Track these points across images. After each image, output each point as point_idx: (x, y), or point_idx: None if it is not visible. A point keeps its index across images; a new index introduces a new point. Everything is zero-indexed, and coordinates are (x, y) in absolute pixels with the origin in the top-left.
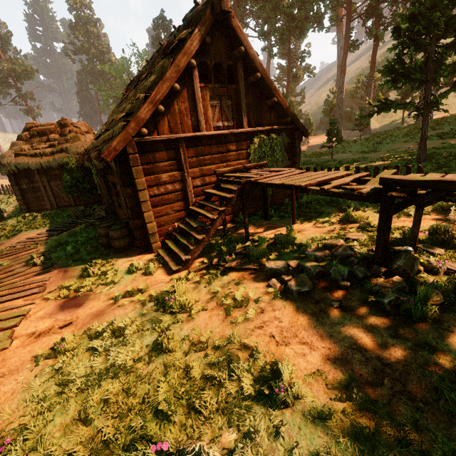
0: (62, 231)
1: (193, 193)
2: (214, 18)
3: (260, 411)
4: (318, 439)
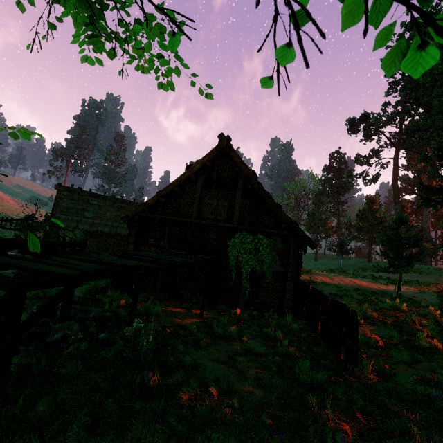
0: None
1: None
2: (217, 152)
3: None
4: None
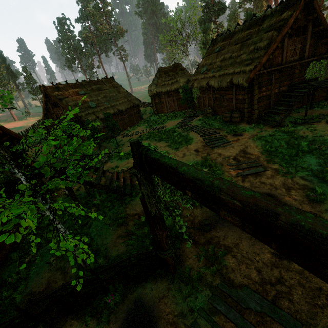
0: (192, 119)
1: (273, 96)
2: (304, 4)
3: None
4: None
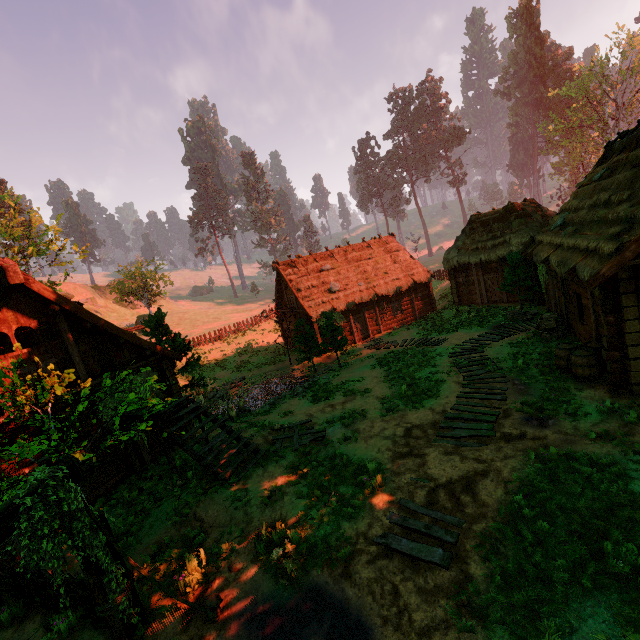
0: (502, 337)
1: None
2: None
3: None
4: None
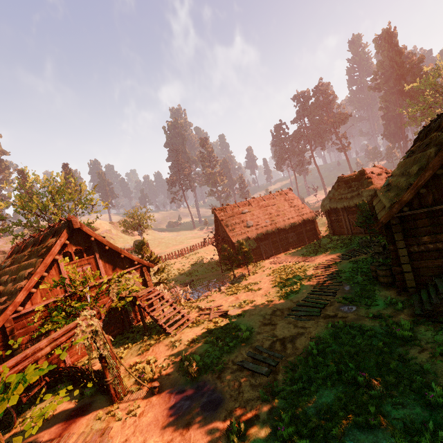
0: (350, 257)
1: None
2: None
3: (416, 398)
4: (437, 423)
